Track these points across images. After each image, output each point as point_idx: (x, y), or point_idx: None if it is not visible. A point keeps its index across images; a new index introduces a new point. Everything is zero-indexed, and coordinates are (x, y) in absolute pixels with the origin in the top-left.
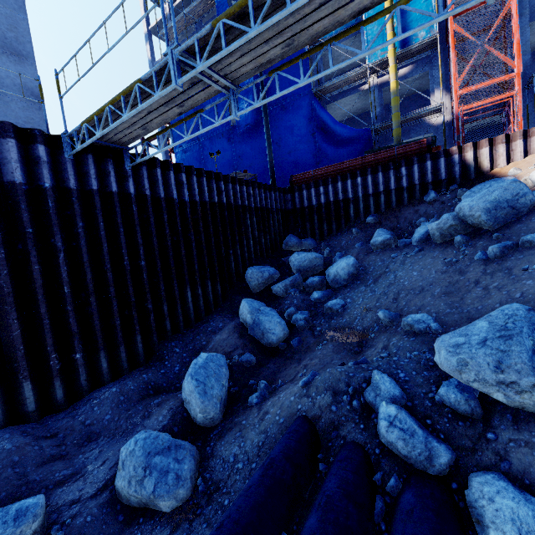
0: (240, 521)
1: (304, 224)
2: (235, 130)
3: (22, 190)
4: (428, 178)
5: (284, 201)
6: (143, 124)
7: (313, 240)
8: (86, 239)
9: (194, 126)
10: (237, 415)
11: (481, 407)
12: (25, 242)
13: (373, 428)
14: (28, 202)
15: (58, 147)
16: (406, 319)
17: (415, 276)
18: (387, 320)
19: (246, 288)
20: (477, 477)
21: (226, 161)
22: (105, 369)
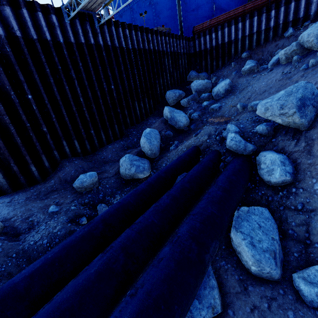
0: (169, 167)
1: (201, 63)
2: None
3: (51, 44)
4: (290, 17)
5: (188, 47)
6: None
7: (206, 73)
8: (84, 73)
9: None
10: (165, 154)
11: (273, 131)
12: (59, 74)
13: (224, 144)
14: (55, 52)
15: (61, 16)
16: (250, 104)
17: (263, 84)
18: (241, 108)
19: (166, 103)
20: (262, 152)
21: (149, 21)
22: (104, 139)
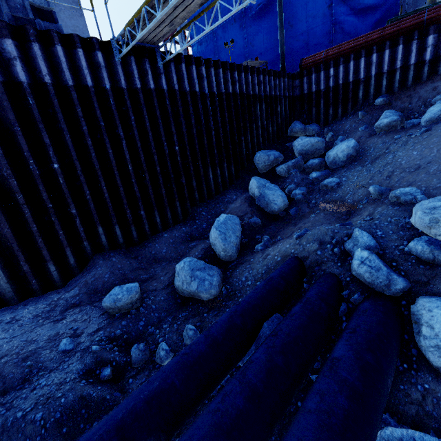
0: (250, 302)
1: (310, 110)
2: (247, 13)
3: (93, 92)
4: None
5: (292, 88)
6: (170, 21)
7: (317, 125)
8: (137, 130)
9: (208, 14)
10: (247, 256)
11: None
12: (101, 132)
13: (347, 266)
14: (98, 102)
15: (110, 52)
16: (394, 192)
17: (415, 155)
18: (376, 194)
19: (254, 170)
20: (424, 298)
21: (238, 50)
22: (159, 222)
